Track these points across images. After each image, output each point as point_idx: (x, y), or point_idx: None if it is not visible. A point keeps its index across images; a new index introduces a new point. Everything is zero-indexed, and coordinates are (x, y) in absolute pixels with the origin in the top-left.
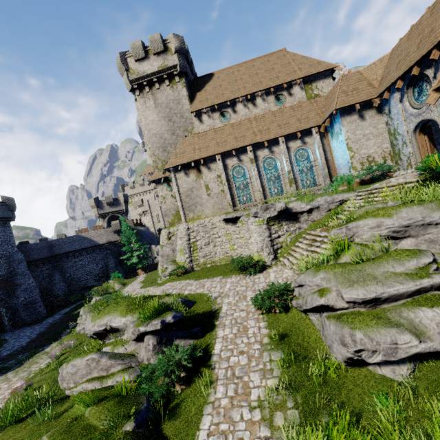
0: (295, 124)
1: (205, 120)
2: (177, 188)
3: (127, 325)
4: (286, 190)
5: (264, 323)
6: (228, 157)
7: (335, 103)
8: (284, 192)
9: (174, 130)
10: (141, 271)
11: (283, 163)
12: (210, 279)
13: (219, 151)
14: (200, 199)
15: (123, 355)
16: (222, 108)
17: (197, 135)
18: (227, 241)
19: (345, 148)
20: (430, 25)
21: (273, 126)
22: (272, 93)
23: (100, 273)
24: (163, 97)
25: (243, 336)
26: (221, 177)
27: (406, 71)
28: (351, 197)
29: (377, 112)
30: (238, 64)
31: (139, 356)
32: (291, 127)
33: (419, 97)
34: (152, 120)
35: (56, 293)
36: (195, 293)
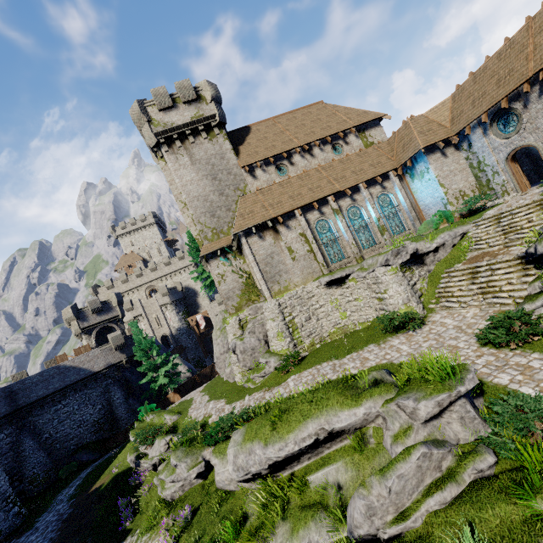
0: (370, 169)
1: (259, 175)
2: (252, 256)
3: (369, 416)
4: (378, 239)
5: (536, 354)
6: (308, 211)
7: (420, 142)
8: (377, 242)
9: (223, 190)
10: (174, 394)
11: (368, 211)
12: (361, 351)
13: (298, 205)
14: (284, 266)
15: (437, 441)
16: (277, 161)
17: (259, 191)
18: (335, 309)
19: (436, 185)
20: (505, 68)
21: (348, 174)
22: (328, 143)
23: (99, 418)
24: (202, 152)
25: (538, 371)
26: (307, 235)
27: (492, 106)
28: (469, 229)
29: (455, 149)
30: (276, 117)
31: (448, 438)
32: (368, 172)
33: (505, 129)
34: (190, 180)
35: (30, 472)
36: (369, 367)
